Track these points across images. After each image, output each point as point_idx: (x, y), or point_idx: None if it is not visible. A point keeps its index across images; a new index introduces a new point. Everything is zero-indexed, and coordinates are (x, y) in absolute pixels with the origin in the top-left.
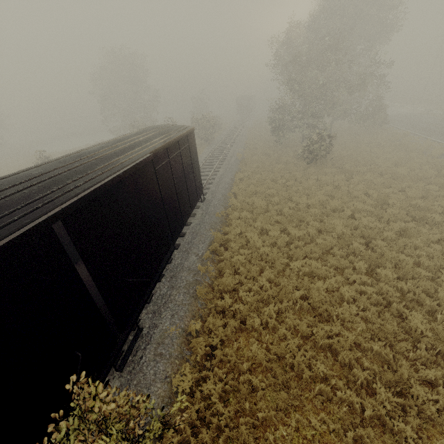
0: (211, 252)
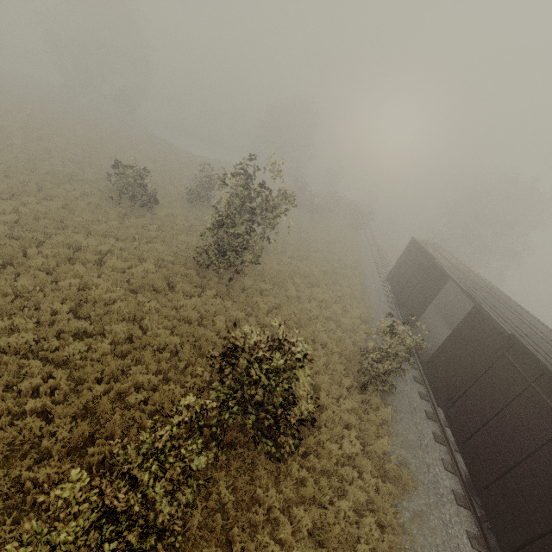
0: None
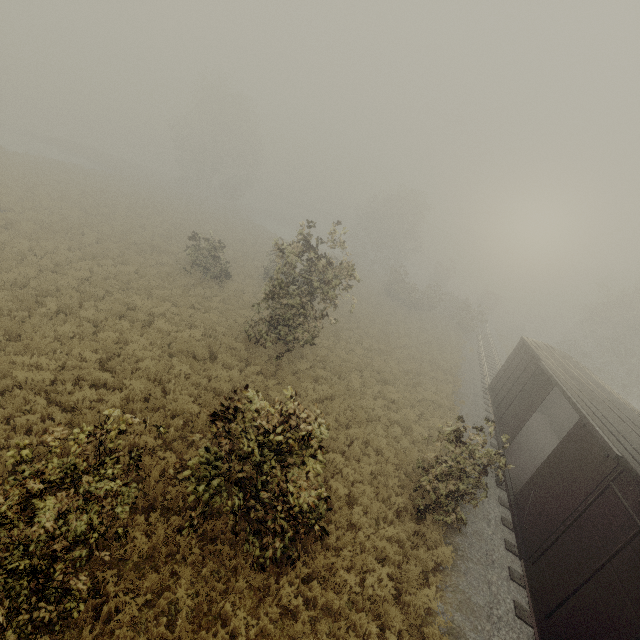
0: None
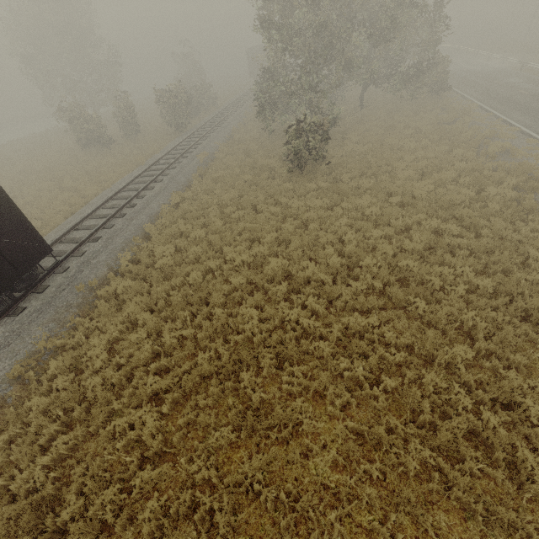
0: (12, 381)
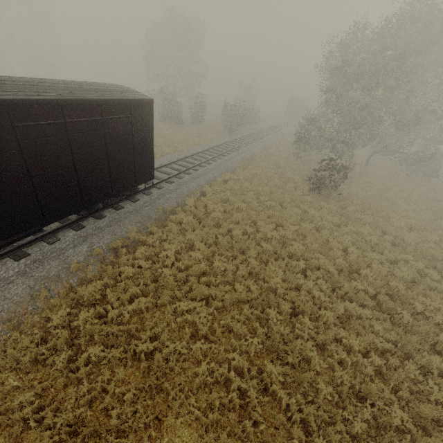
0: (111, 249)
